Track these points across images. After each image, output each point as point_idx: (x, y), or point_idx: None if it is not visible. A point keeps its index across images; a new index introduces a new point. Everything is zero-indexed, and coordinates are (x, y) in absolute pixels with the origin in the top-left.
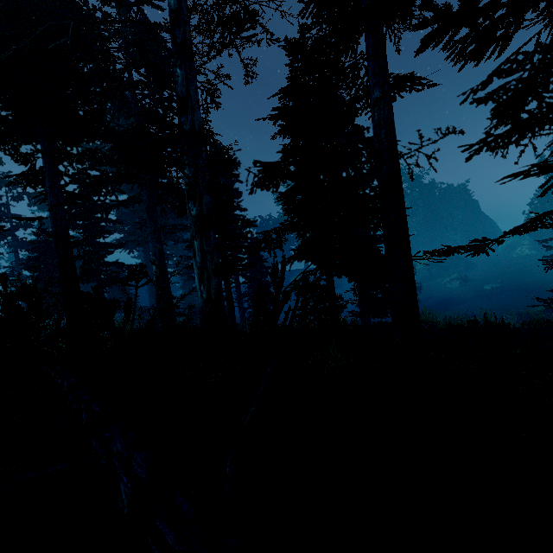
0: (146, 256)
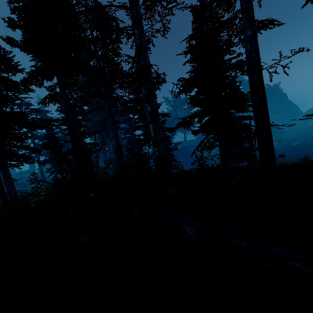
0: (101, 138)
